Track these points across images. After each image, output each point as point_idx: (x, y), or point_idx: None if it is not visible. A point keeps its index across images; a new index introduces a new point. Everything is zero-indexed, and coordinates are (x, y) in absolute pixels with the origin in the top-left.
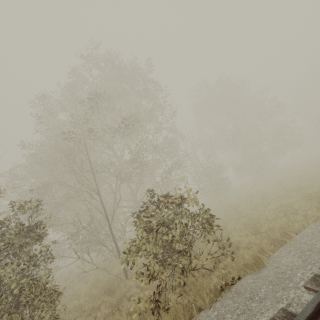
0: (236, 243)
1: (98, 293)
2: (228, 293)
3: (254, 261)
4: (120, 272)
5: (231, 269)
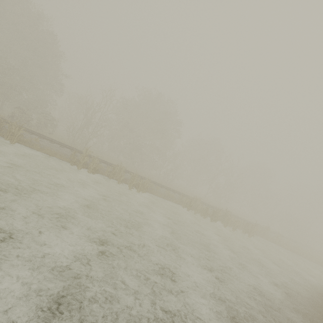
0: None
1: None
2: None
3: None
4: None
5: None
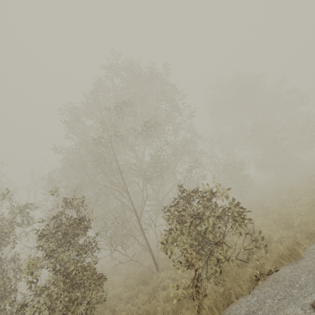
0: (267, 237)
1: (133, 284)
2: (265, 282)
3: (289, 252)
4: (149, 266)
5: (265, 260)
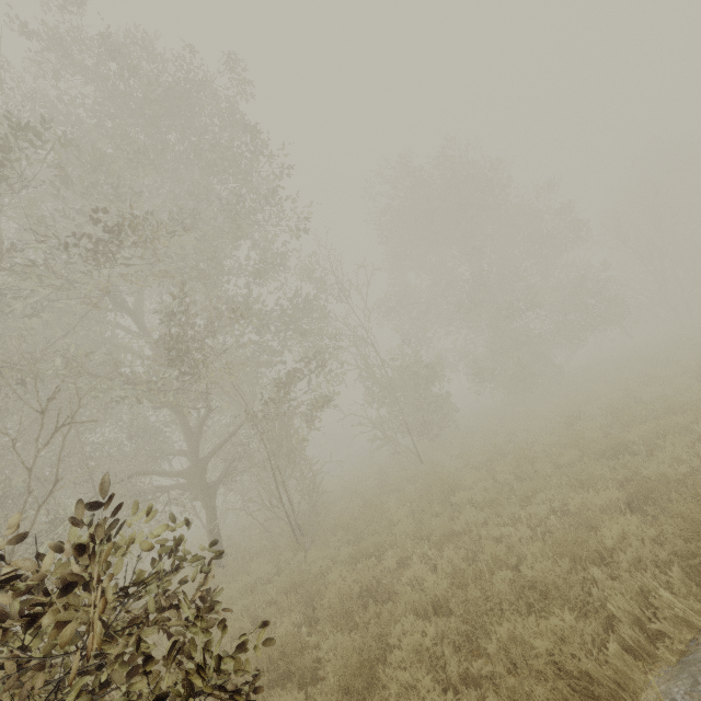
0: (395, 696)
1: None
2: None
3: None
4: None
5: None
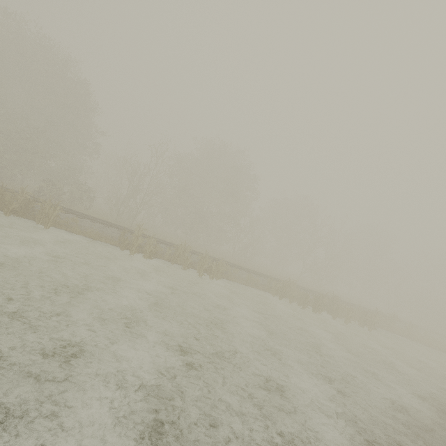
0: None
1: None
2: None
3: None
4: None
5: None
